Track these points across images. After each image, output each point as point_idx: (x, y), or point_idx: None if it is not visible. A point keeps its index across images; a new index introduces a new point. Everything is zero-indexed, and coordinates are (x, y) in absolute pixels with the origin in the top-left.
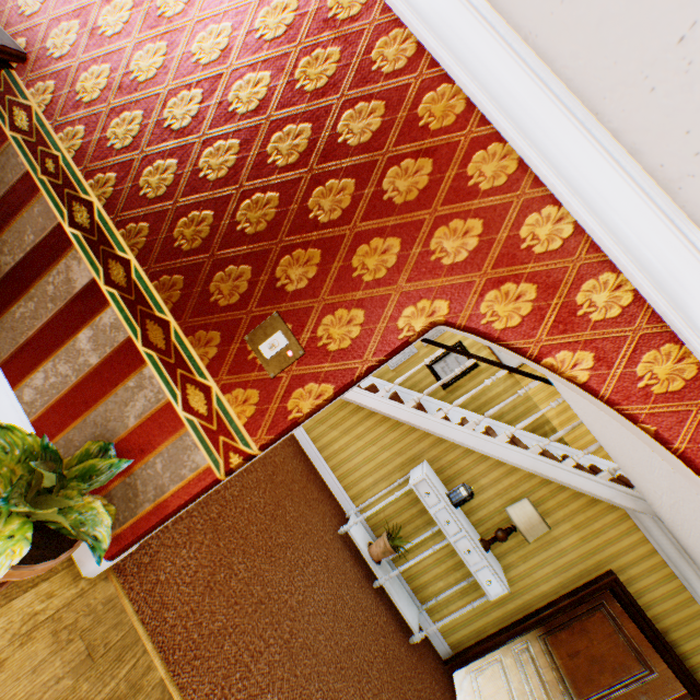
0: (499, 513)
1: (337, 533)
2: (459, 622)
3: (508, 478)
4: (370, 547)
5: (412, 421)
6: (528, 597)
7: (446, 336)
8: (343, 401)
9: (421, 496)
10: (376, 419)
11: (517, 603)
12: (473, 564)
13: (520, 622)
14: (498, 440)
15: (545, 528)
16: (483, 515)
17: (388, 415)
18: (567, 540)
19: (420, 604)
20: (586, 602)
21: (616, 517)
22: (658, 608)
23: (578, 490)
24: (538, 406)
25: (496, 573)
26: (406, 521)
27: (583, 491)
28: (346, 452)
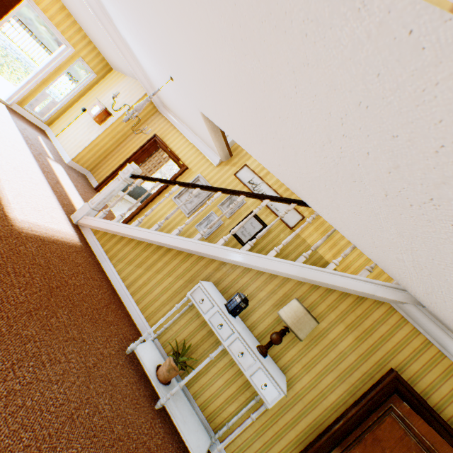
0: (278, 323)
1: (124, 352)
2: (254, 452)
3: (282, 289)
4: (158, 368)
5: (199, 250)
6: (319, 412)
7: (243, 209)
8: (147, 244)
9: (197, 303)
10: (172, 254)
11: (309, 420)
12: (247, 368)
13: (313, 443)
14: (268, 255)
15: (311, 321)
16: (265, 327)
17: (181, 248)
18: (344, 343)
19: (214, 434)
20: (377, 410)
21: (383, 312)
22: (452, 408)
23: (343, 291)
24: (317, 251)
25: (269, 374)
26: (198, 343)
27: (348, 291)
28: (148, 285)
